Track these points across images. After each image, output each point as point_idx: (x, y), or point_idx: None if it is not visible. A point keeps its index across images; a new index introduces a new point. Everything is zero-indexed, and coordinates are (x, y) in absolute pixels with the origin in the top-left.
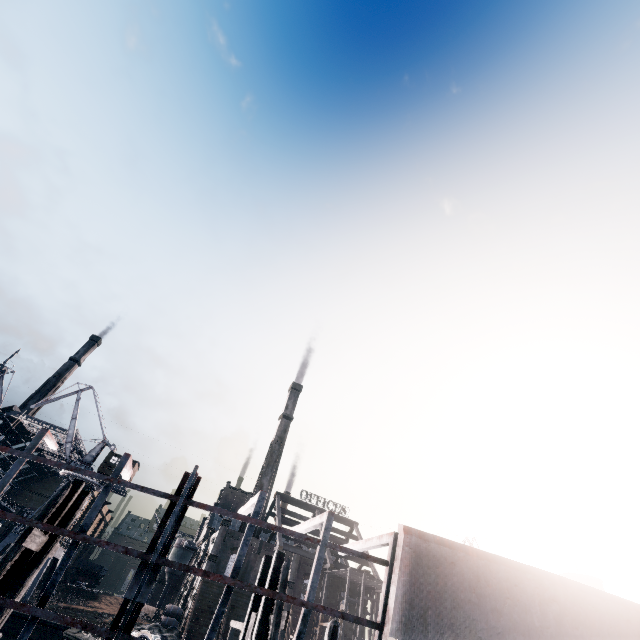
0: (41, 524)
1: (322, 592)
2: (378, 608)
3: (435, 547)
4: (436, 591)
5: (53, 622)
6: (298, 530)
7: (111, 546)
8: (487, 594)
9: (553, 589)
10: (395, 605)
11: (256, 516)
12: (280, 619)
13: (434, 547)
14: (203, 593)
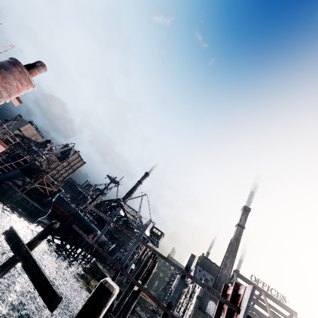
0: (147, 291)
1: None
2: None
3: None
4: None
5: None
6: None
7: None
8: None
9: None
10: None
11: None
12: None
13: None
14: (194, 316)
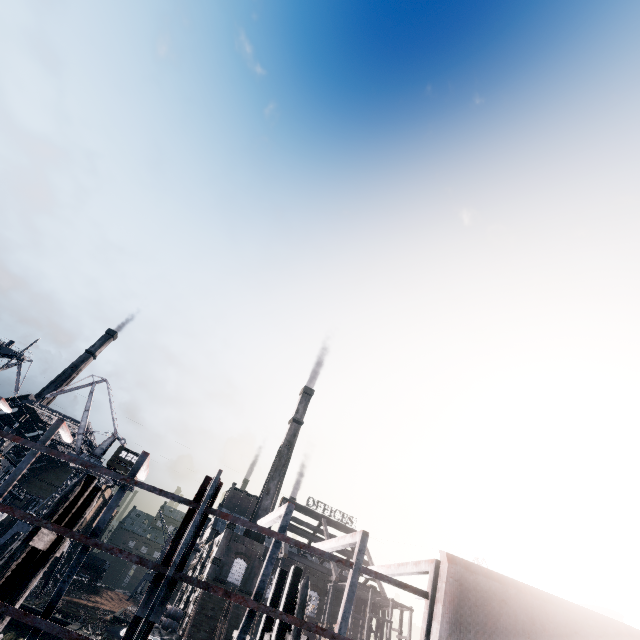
0: (51, 524)
1: (326, 605)
2: (383, 626)
3: (483, 581)
4: (485, 633)
5: (55, 616)
6: (323, 547)
7: (124, 555)
8: None
9: (619, 639)
10: None
11: (283, 531)
12: None
13: (482, 581)
14: (205, 597)
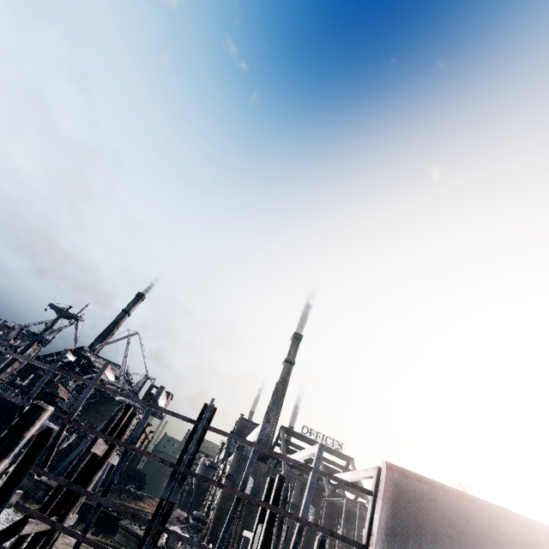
0: (104, 435)
1: (321, 516)
2: None
3: (416, 483)
4: (417, 523)
5: (111, 513)
6: (295, 458)
7: (151, 456)
8: (467, 532)
9: (536, 536)
10: (378, 530)
11: (259, 442)
12: (281, 531)
13: (415, 483)
14: (222, 505)
